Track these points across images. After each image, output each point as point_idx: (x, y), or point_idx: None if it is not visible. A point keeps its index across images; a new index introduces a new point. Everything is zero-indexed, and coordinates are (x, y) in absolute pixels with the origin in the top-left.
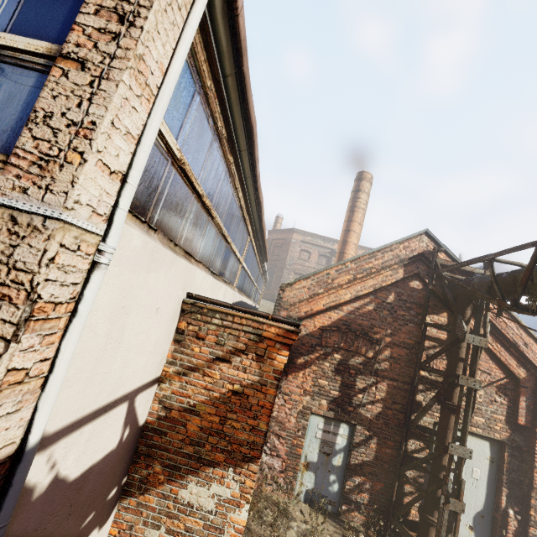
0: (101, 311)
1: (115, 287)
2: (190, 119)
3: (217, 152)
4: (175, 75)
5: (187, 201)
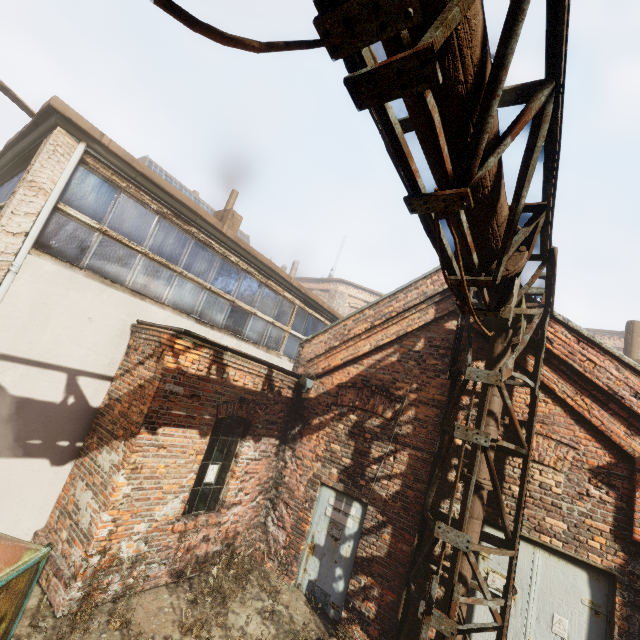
0: (22, 299)
1: (33, 289)
2: (112, 207)
3: (168, 225)
4: (59, 186)
5: (128, 257)
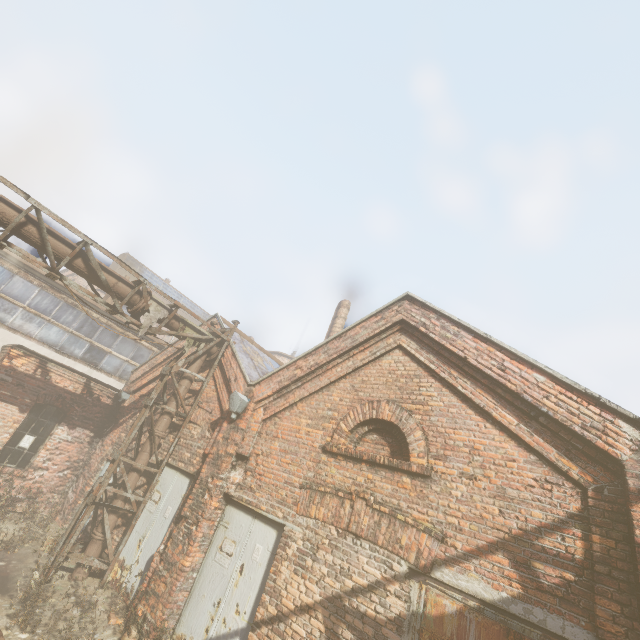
0: None
1: None
2: (7, 282)
3: (45, 293)
4: None
5: (12, 308)
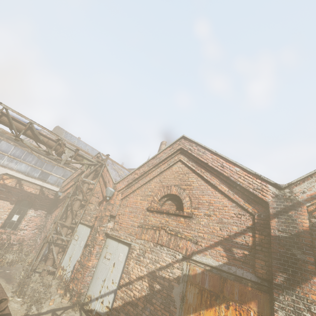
0: None
1: None
2: None
3: (17, 148)
4: None
5: (2, 156)
